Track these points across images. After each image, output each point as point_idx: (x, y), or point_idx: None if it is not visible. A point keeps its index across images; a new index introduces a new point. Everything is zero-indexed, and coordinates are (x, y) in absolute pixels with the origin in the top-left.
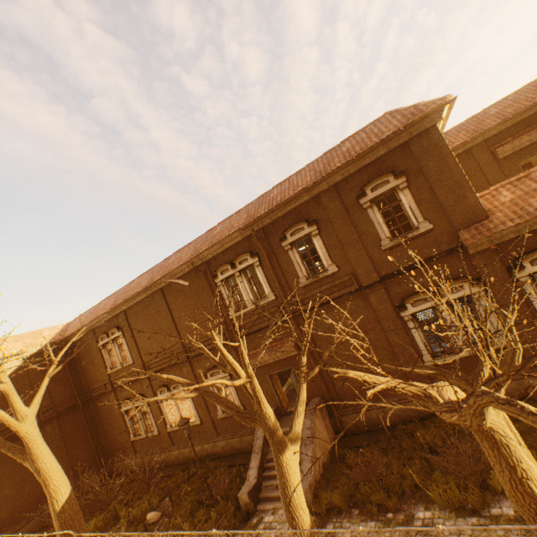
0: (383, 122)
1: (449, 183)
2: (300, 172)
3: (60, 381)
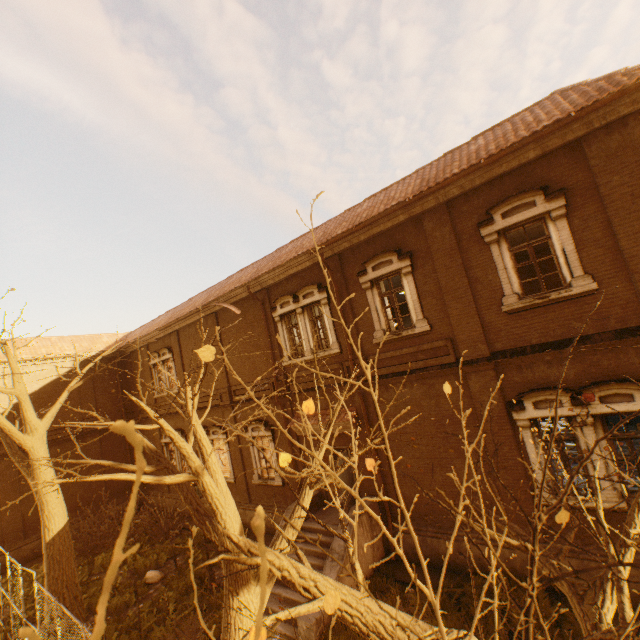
0: (546, 106)
1: None
2: (404, 180)
3: (110, 394)
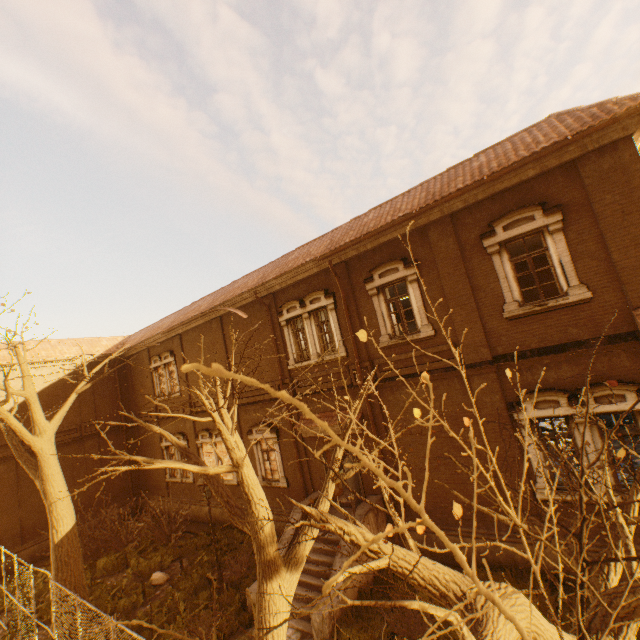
0: (544, 129)
1: (634, 231)
2: (409, 192)
3: (109, 397)
